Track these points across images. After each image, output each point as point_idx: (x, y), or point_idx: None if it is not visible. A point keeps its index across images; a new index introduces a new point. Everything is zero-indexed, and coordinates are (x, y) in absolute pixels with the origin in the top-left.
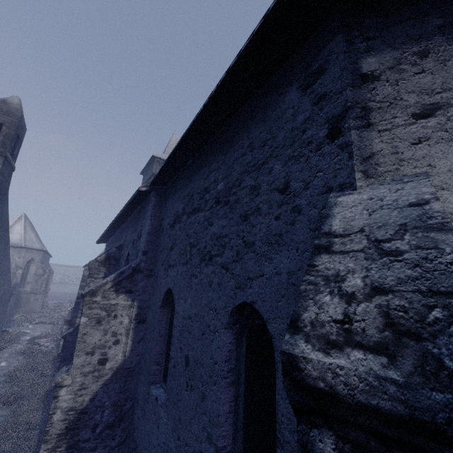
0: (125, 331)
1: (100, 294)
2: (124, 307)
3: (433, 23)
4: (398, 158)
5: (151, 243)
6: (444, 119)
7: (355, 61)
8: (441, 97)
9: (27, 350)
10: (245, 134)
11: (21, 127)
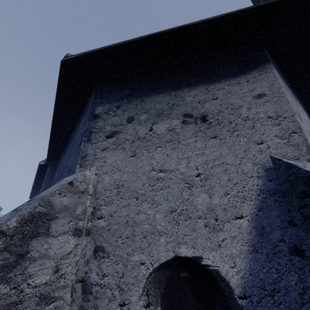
0: None
1: None
2: None
3: (126, 93)
4: (95, 157)
5: None
6: (116, 139)
7: (94, 108)
8: (118, 128)
9: None
10: (74, 135)
11: None
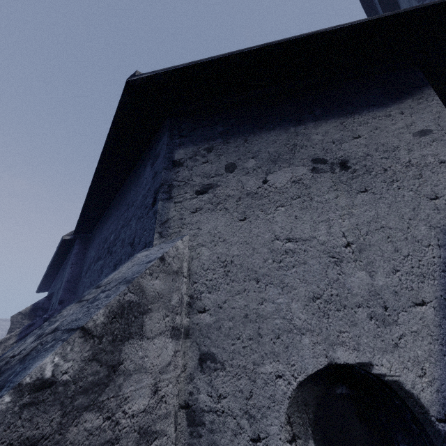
0: None
1: None
2: None
3: (218, 130)
4: (182, 222)
5: (70, 291)
6: (212, 196)
7: (172, 151)
8: (213, 180)
9: None
10: (128, 194)
11: None
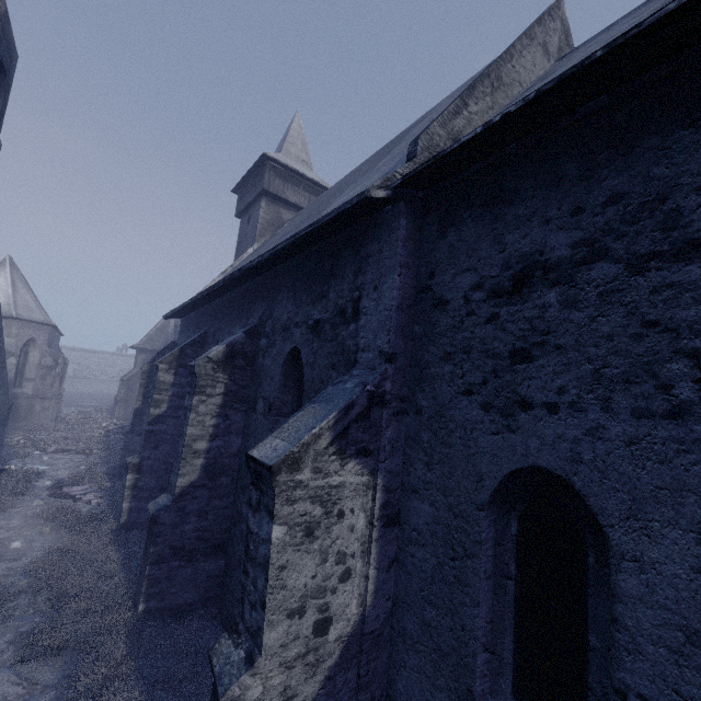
0: (360, 547)
1: (308, 464)
2: (355, 491)
3: None
4: None
5: (402, 332)
6: None
7: None
8: None
9: (58, 515)
10: None
11: (7, 43)
